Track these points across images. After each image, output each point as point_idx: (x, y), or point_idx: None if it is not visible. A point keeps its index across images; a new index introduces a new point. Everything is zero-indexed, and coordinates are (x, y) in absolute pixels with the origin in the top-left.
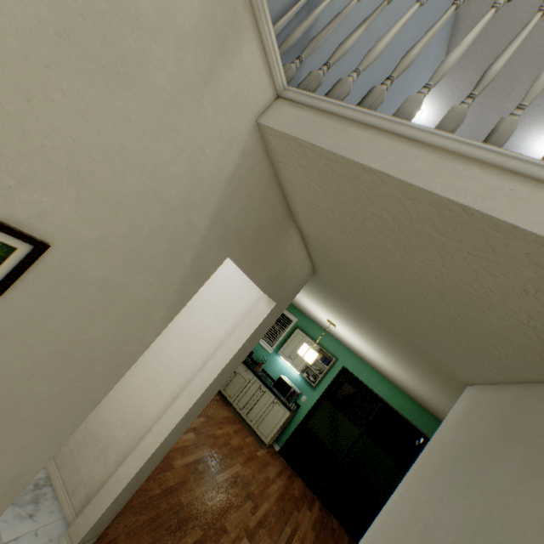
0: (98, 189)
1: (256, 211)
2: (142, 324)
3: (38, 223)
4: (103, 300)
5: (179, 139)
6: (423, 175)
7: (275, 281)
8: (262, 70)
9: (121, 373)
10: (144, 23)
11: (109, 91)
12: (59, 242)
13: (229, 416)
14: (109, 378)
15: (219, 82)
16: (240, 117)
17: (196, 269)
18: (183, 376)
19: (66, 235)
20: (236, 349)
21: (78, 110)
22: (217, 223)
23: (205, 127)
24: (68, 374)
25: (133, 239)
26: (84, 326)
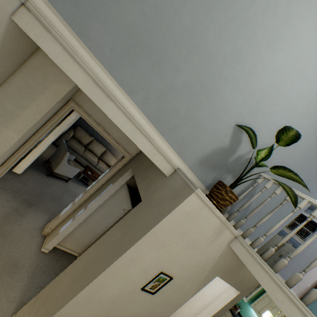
0: (184, 266)
1: (228, 262)
2: (185, 295)
3: (172, 273)
4: (178, 288)
5: (204, 253)
6: (278, 300)
7: (239, 283)
8: (230, 234)
9: (176, 308)
10: (200, 239)
11: (191, 250)
12: (174, 276)
13: None
14: (173, 309)
15: (217, 240)
16: (222, 244)
17: (205, 280)
18: (192, 309)
19: (176, 274)
20: (218, 308)
21: (185, 254)
22: (213, 267)
23: (212, 249)
24: (165, 306)
25: (189, 274)
26: (172, 294)
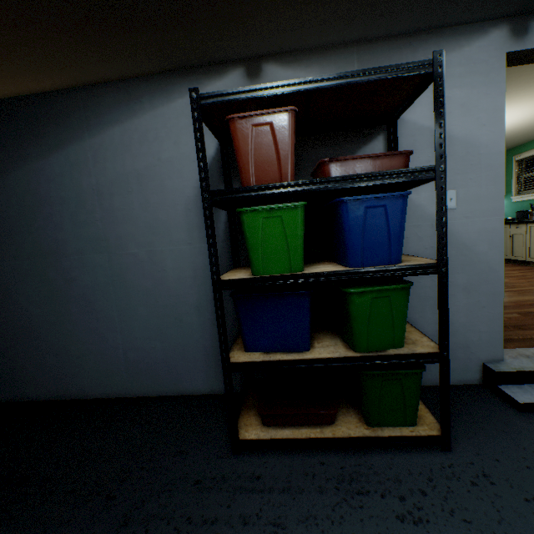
0: None
1: None
2: None
3: None
4: None
5: None
6: None
7: None
8: None
9: None
10: None
11: None
12: None
13: (521, 269)
14: None
15: None
16: None
17: None
18: None
19: None
20: None
21: None
22: None
23: None
24: None
25: None
26: None
